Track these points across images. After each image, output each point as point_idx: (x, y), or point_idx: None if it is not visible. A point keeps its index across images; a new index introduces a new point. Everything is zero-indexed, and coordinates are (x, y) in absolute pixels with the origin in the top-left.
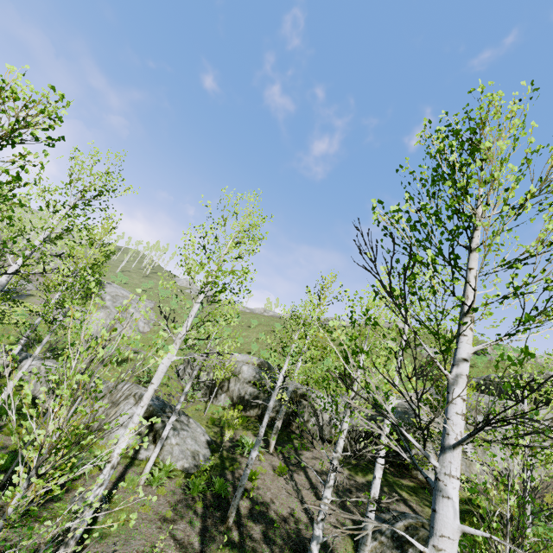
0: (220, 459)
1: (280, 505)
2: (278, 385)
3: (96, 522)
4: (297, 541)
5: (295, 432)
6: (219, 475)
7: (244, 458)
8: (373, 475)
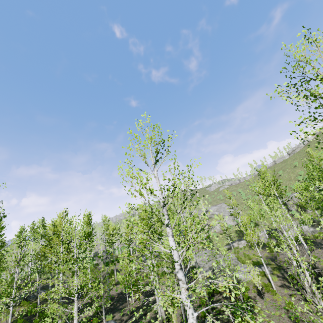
0: None
1: None
2: None
3: None
4: None
5: None
6: None
7: None
8: None
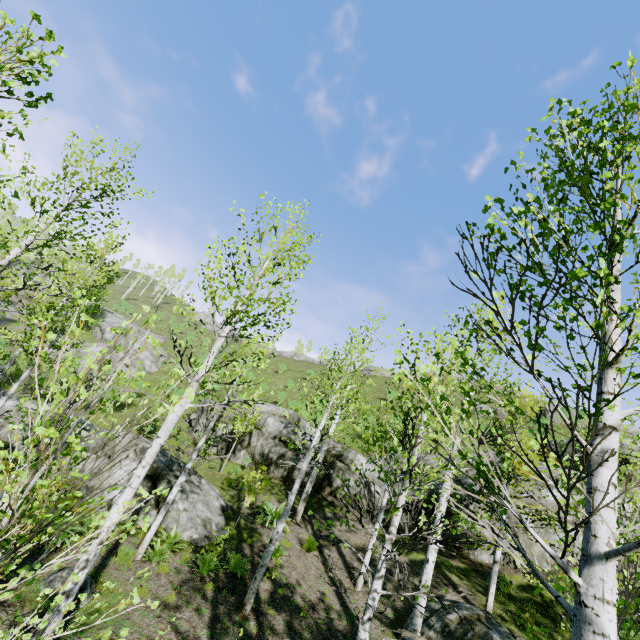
0: (237, 529)
1: (308, 587)
2: (314, 444)
3: (77, 609)
4: (328, 634)
5: (327, 499)
6: (234, 549)
7: (265, 528)
8: (426, 558)
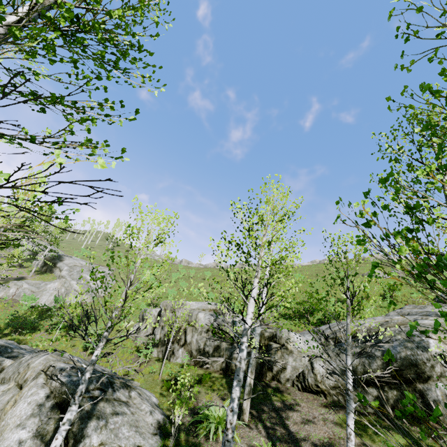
0: None
1: None
2: (248, 324)
3: None
4: None
5: (271, 385)
6: None
7: (210, 441)
8: None
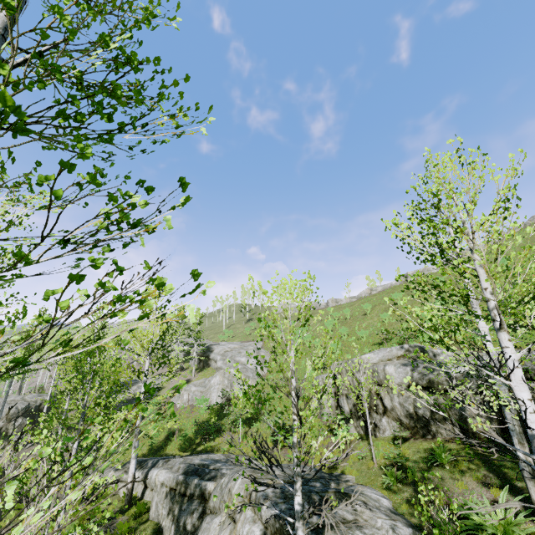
0: None
1: None
2: None
3: None
4: None
5: None
6: None
7: None
8: None
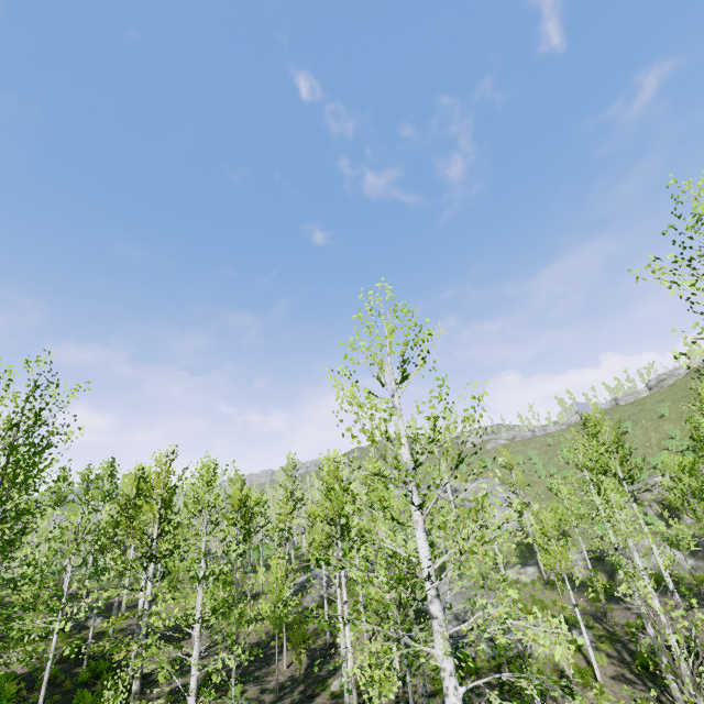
0: None
1: None
2: None
3: None
4: None
5: None
6: None
7: None
8: None
